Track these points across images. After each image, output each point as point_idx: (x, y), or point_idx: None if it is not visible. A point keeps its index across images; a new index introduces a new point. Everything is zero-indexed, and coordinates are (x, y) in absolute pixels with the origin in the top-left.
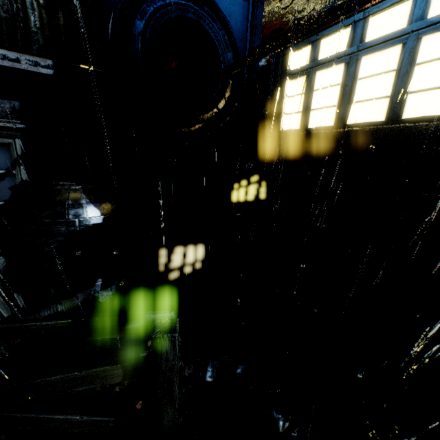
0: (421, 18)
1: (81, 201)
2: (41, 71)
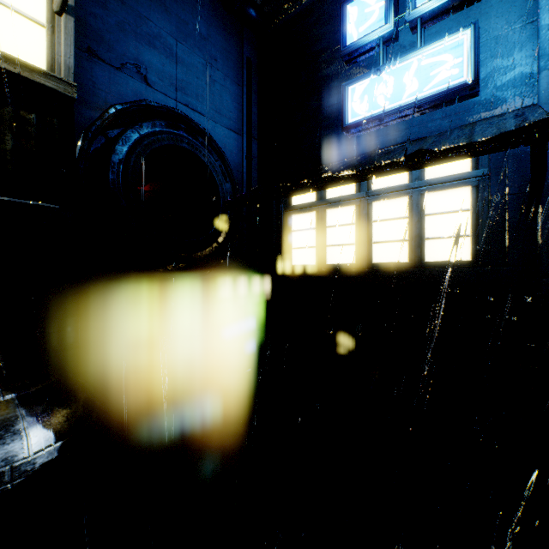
0: (420, 178)
1: (18, 424)
2: None
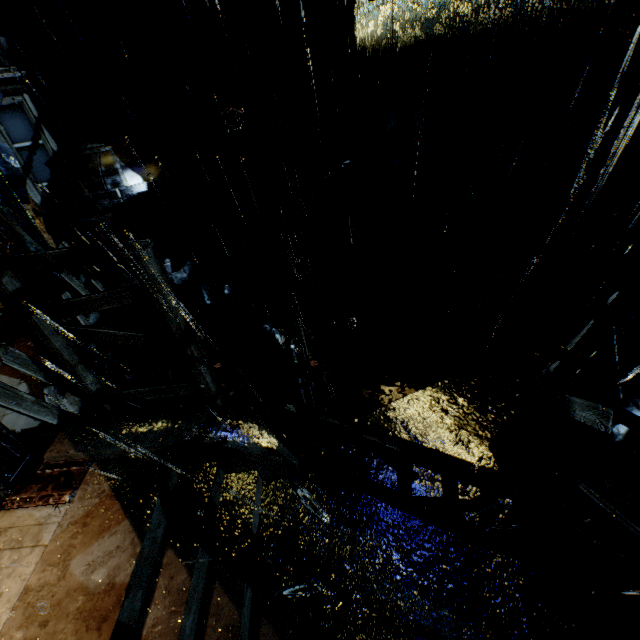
0: None
1: (115, 166)
2: None
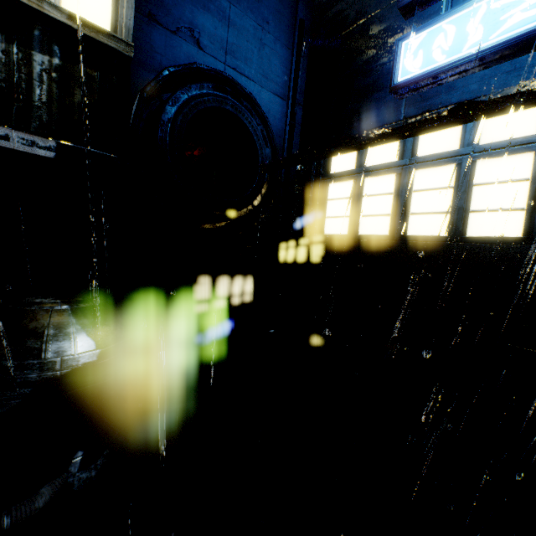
0: (473, 143)
1: (69, 328)
2: (38, 152)
